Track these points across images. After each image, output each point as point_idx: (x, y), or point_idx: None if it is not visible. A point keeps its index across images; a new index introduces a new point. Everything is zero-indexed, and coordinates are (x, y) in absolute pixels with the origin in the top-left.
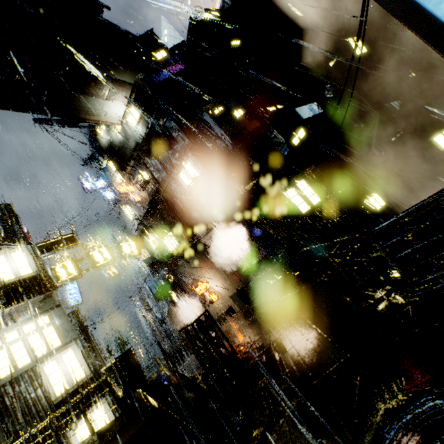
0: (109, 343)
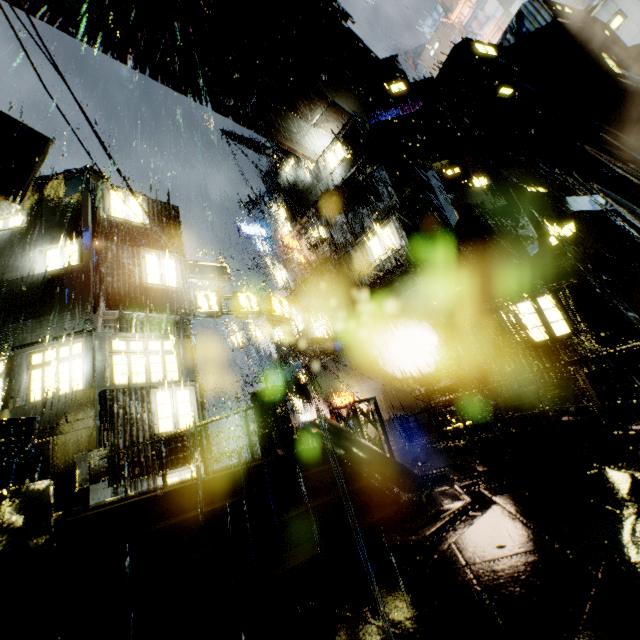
0: None
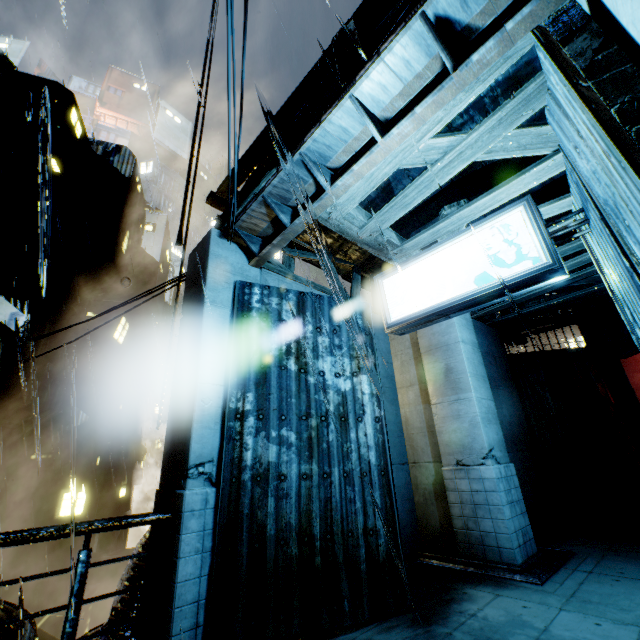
0: None
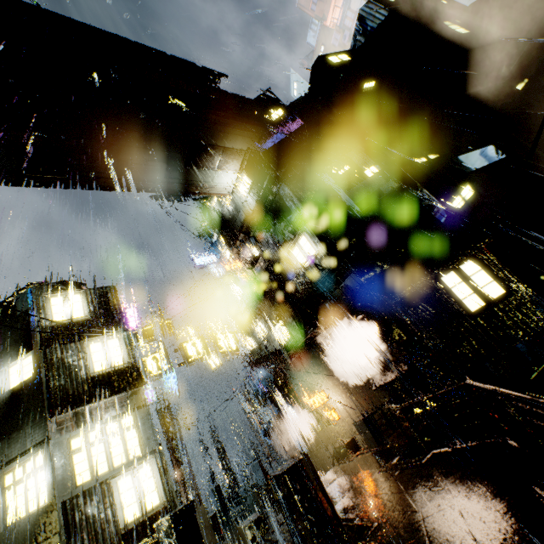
0: (209, 445)
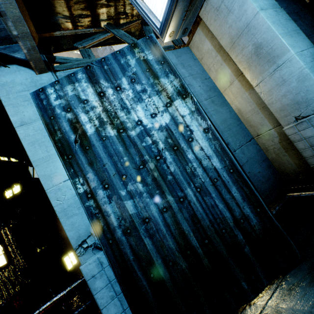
0: None
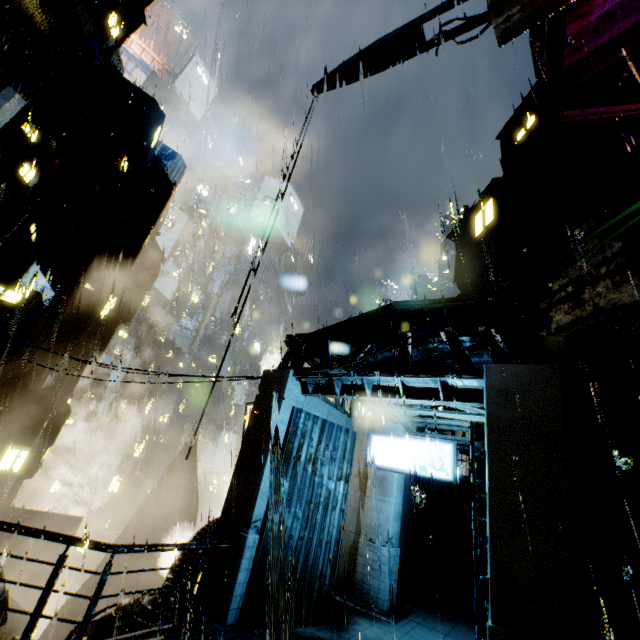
0: None
